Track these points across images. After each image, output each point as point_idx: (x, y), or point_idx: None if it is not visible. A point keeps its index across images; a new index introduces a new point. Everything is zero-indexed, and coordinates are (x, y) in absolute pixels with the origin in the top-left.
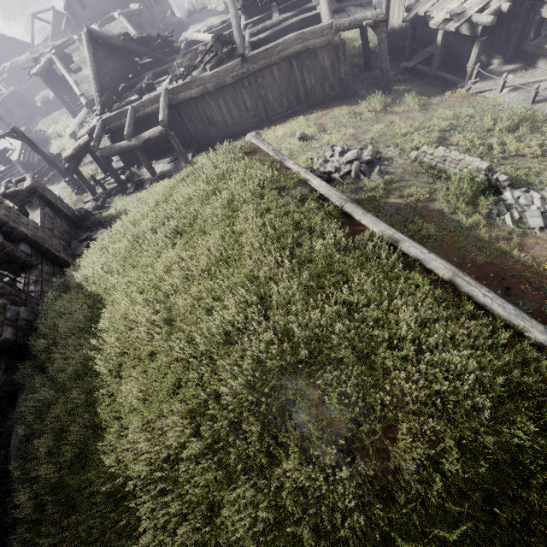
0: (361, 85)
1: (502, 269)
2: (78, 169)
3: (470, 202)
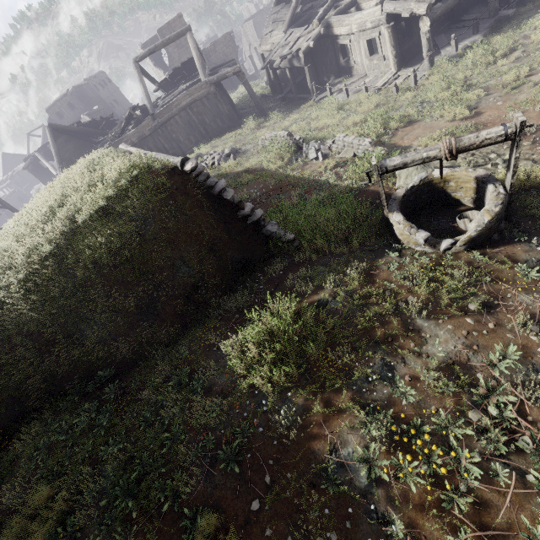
0: (251, 117)
1: (283, 184)
2: None
3: (283, 158)
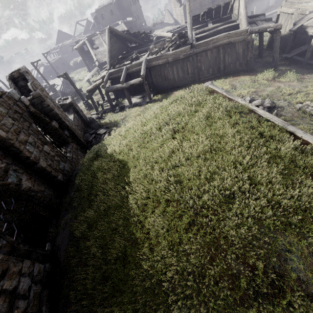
0: (256, 65)
1: None
2: (92, 97)
3: None
